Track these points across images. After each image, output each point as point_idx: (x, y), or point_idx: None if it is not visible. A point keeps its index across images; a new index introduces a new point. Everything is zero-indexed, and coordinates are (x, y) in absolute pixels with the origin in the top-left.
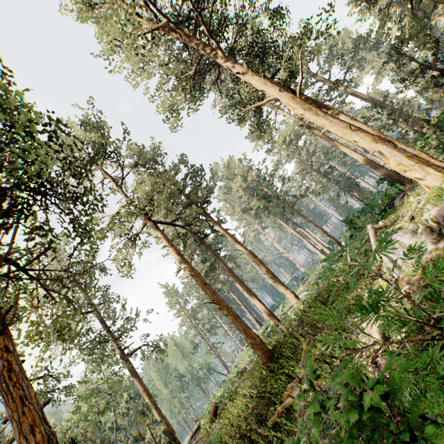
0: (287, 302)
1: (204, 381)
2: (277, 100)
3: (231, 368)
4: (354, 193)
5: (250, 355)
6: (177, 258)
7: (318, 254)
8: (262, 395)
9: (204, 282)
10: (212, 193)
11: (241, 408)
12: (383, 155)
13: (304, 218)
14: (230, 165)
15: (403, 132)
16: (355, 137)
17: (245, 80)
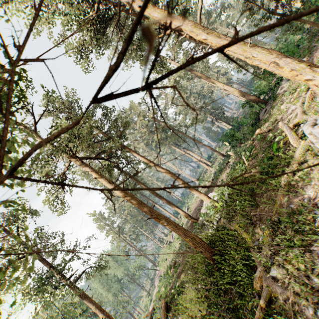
0: (190, 204)
1: (137, 278)
2: (180, 29)
3: (158, 262)
4: (222, 119)
5: (174, 250)
6: (110, 186)
7: (204, 166)
8: (220, 288)
9: (140, 201)
10: (126, 128)
11: (193, 300)
12: (278, 64)
13: (195, 140)
14: (133, 107)
15: (256, 67)
16: (254, 52)
17: (147, 15)
